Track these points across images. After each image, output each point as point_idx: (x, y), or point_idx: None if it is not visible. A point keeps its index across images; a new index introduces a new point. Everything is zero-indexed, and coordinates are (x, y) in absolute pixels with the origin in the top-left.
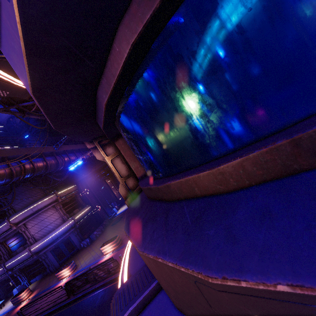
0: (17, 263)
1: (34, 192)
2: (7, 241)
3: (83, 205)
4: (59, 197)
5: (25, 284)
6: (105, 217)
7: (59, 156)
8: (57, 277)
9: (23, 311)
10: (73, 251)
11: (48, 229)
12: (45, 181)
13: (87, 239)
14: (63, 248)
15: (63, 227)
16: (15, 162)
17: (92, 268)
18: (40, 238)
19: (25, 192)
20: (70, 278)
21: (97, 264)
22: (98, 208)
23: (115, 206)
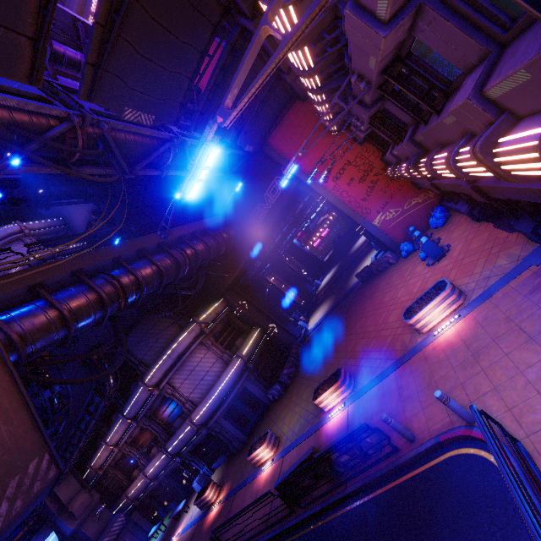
0: (182, 445)
1: (163, 329)
2: (155, 414)
3: (246, 329)
4: (205, 326)
5: (206, 472)
6: (290, 340)
7: (174, 249)
8: (252, 463)
9: (218, 535)
10: (260, 410)
11: (206, 383)
12: (173, 307)
13: (275, 385)
14: (242, 408)
15: (230, 375)
16: (99, 277)
17: (323, 453)
18: (201, 400)
19: (150, 332)
20: (277, 464)
21: (320, 434)
22: (272, 329)
23: (300, 317)
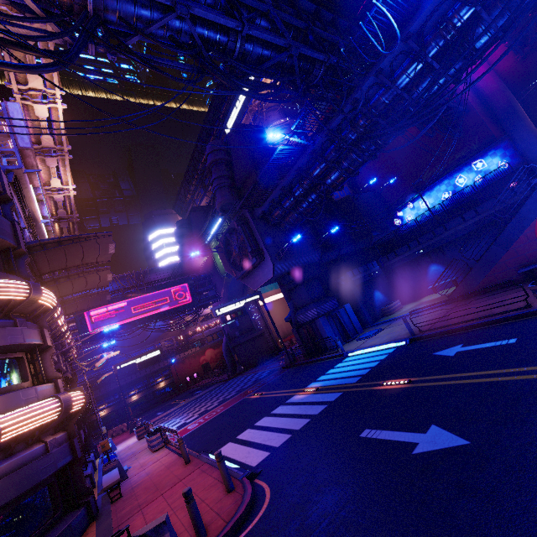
0: None
1: None
2: None
3: None
4: None
5: None
6: None
7: None
8: None
9: None
10: None
11: None
12: None
13: None
14: None
15: None
16: None
17: None
18: None
19: None
20: None
21: None
22: None
23: None
